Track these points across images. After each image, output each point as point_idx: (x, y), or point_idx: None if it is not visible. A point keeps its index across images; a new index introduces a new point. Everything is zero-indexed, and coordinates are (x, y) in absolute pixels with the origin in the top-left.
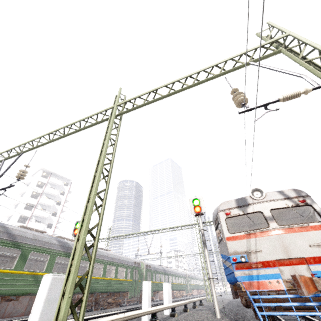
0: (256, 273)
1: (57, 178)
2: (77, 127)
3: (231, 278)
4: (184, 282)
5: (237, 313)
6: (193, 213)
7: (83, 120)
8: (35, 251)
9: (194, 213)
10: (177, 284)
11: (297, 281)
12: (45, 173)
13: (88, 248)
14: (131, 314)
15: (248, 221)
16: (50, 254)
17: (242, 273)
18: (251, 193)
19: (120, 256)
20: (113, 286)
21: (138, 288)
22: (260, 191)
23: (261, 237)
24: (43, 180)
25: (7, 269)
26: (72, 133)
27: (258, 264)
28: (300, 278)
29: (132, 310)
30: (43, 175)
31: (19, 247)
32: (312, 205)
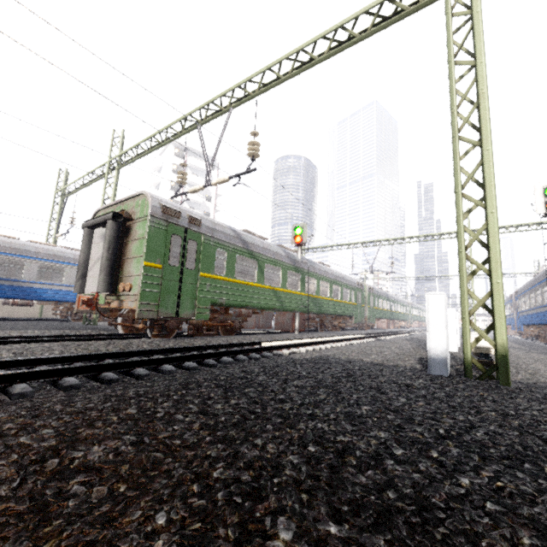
0: None
1: (197, 158)
2: (351, 34)
3: None
4: (406, 311)
5: None
6: (542, 212)
7: (365, 12)
8: (268, 263)
9: (546, 213)
10: (398, 313)
11: None
12: (178, 149)
13: (482, 262)
14: None
15: None
16: (281, 267)
17: None
18: None
19: (342, 274)
20: (339, 308)
21: (362, 314)
22: None
23: None
24: (179, 163)
25: (252, 282)
26: (339, 52)
27: None
28: None
29: (374, 336)
30: (177, 154)
31: (254, 257)
32: None
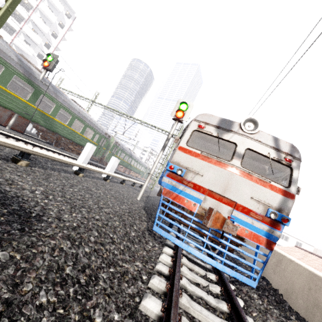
0: (182, 189)
1: None
2: None
3: (160, 180)
4: (143, 170)
5: (157, 205)
6: (173, 115)
7: None
8: None
9: (174, 117)
10: (136, 168)
11: (210, 214)
12: None
13: None
14: (44, 153)
15: (217, 152)
16: (5, 66)
17: (170, 181)
18: (244, 122)
19: (92, 120)
20: (77, 138)
21: (101, 153)
22: (256, 125)
23: (213, 165)
24: None
25: None
26: None
27: (190, 183)
28: (215, 213)
29: None
30: None
31: None
32: (294, 170)
